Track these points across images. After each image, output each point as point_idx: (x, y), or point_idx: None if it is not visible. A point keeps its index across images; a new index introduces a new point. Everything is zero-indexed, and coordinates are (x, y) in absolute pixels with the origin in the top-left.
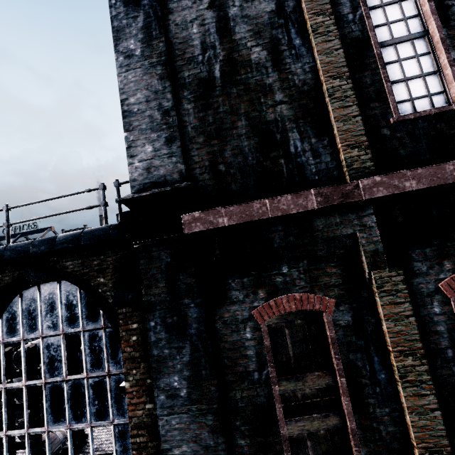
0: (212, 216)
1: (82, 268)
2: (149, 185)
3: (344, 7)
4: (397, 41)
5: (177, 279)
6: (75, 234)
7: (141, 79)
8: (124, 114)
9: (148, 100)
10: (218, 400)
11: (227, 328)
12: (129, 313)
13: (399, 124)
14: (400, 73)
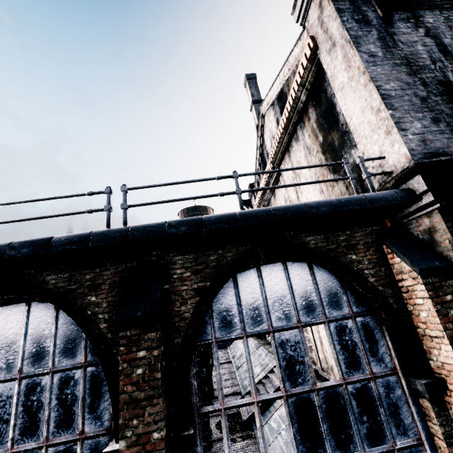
0: None
1: (327, 244)
2: (430, 154)
3: None
4: None
5: None
6: (357, 197)
7: (390, 73)
8: (383, 96)
9: (403, 89)
10: None
11: None
12: (436, 283)
13: None
14: None
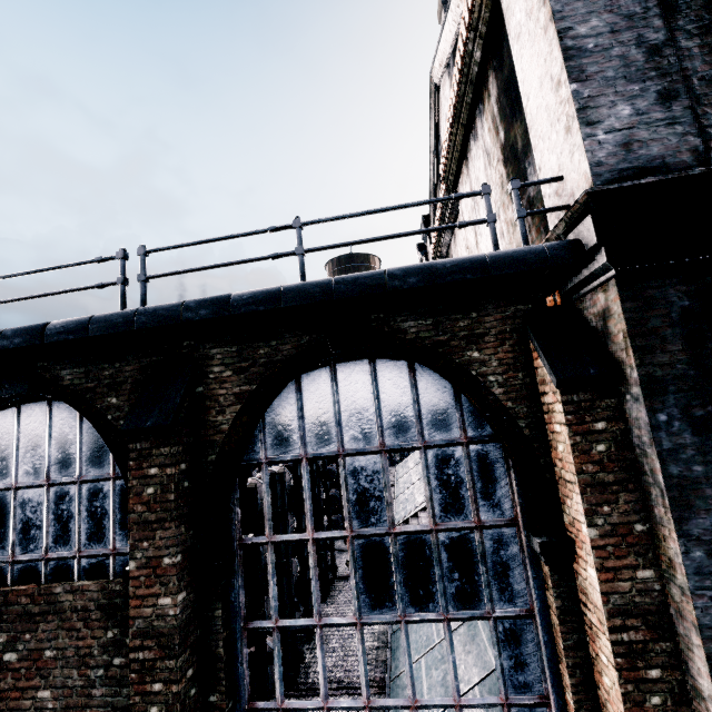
0: None
1: (435, 333)
2: (631, 172)
3: None
4: None
5: (707, 337)
6: (475, 258)
7: None
8: (568, 52)
9: (615, 30)
10: None
11: None
12: (585, 403)
13: None
14: None
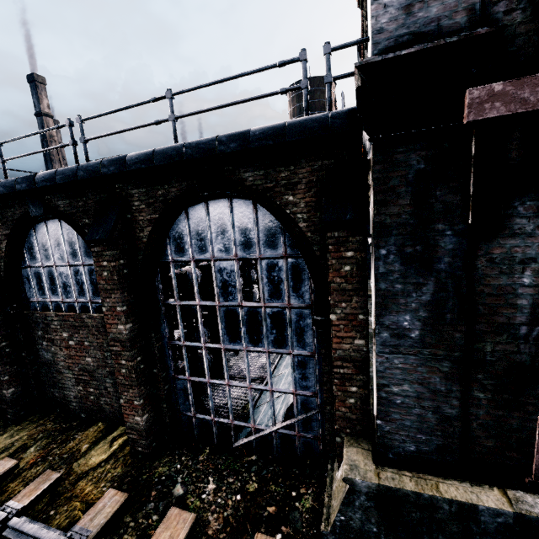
0: (528, 89)
1: (265, 181)
2: (406, 38)
3: None
4: None
5: (430, 195)
6: (276, 126)
7: None
8: None
9: None
10: (462, 349)
11: (493, 268)
12: (342, 238)
13: None
14: None
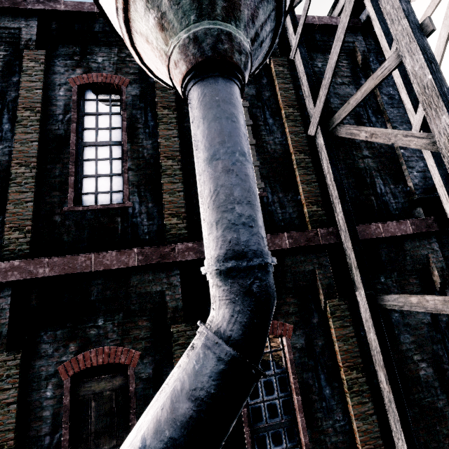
0: None
1: None
2: None
3: (58, 108)
4: (97, 144)
5: None
6: None
7: None
8: None
9: None
10: None
11: None
12: None
13: (71, 213)
14: (95, 170)
